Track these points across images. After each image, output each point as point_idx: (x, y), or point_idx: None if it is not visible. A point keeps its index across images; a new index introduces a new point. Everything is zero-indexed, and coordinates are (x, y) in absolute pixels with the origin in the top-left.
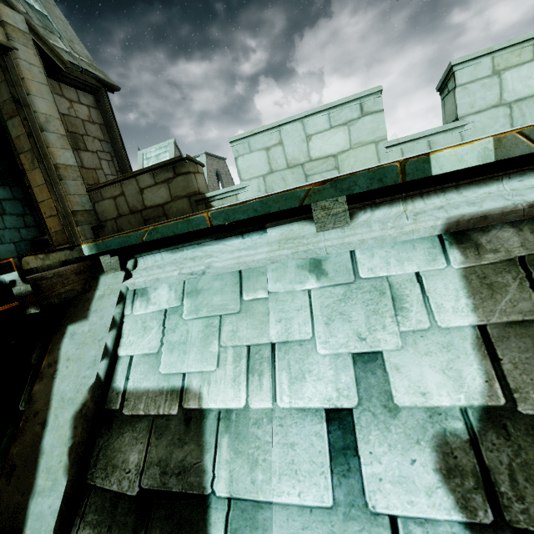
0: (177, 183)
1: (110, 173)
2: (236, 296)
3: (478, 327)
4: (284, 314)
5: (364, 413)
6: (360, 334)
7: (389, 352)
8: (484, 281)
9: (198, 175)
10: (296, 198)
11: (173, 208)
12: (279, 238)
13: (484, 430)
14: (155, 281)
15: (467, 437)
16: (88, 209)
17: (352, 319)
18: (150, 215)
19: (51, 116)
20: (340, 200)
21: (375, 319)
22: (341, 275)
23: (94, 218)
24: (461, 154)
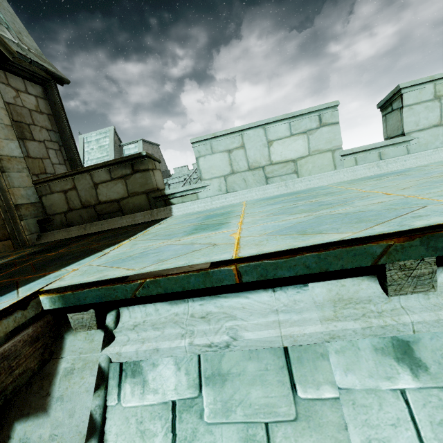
0: (135, 179)
1: (58, 162)
2: (286, 390)
3: None
4: (372, 432)
5: None
6: None
7: None
8: None
9: (155, 171)
10: (369, 254)
11: (129, 203)
12: (328, 296)
13: None
14: (152, 352)
15: None
16: (33, 201)
17: None
18: (104, 210)
19: None
20: (427, 259)
21: None
22: None
23: (40, 210)
24: None
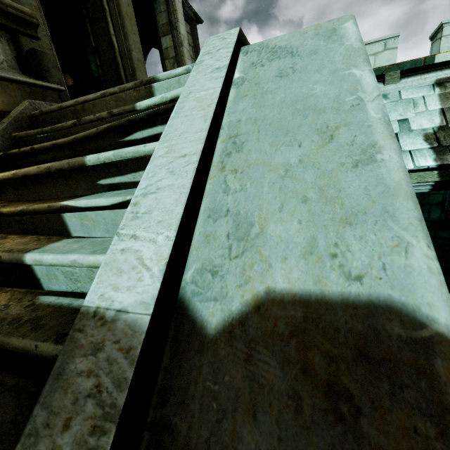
0: None
1: None
2: None
3: (441, 109)
4: None
5: (401, 133)
6: (401, 114)
7: (410, 118)
8: (445, 97)
9: None
10: (381, 71)
11: None
12: None
13: (438, 131)
14: None
15: (433, 132)
16: None
17: (398, 111)
18: None
19: (184, 37)
20: (397, 72)
21: (406, 110)
22: (394, 98)
23: None
24: (446, 55)
